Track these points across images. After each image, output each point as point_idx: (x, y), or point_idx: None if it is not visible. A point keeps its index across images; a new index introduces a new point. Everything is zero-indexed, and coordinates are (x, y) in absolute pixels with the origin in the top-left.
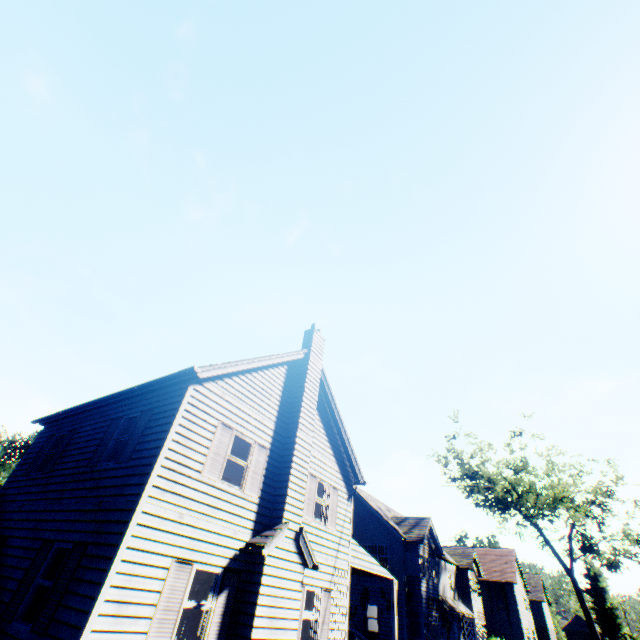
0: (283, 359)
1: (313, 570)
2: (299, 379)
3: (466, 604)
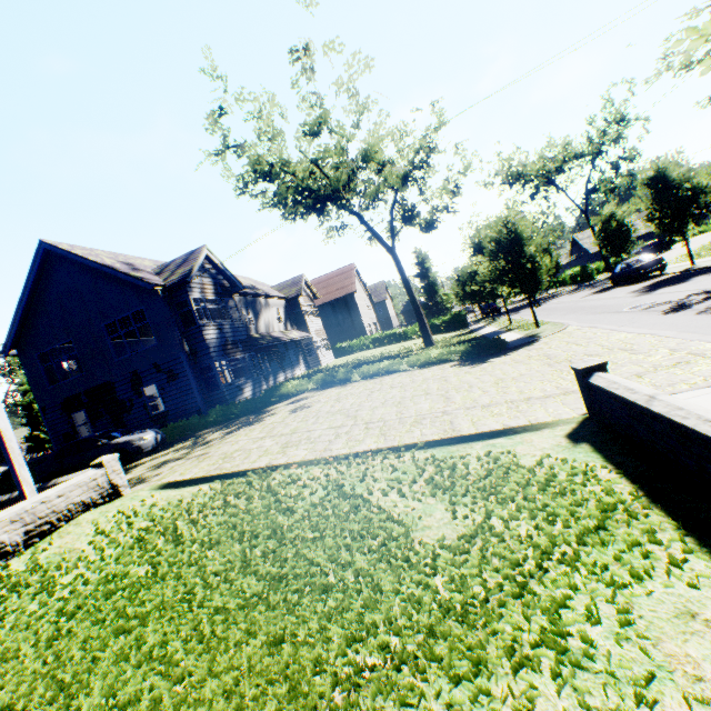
0: None
1: None
2: None
3: (303, 330)
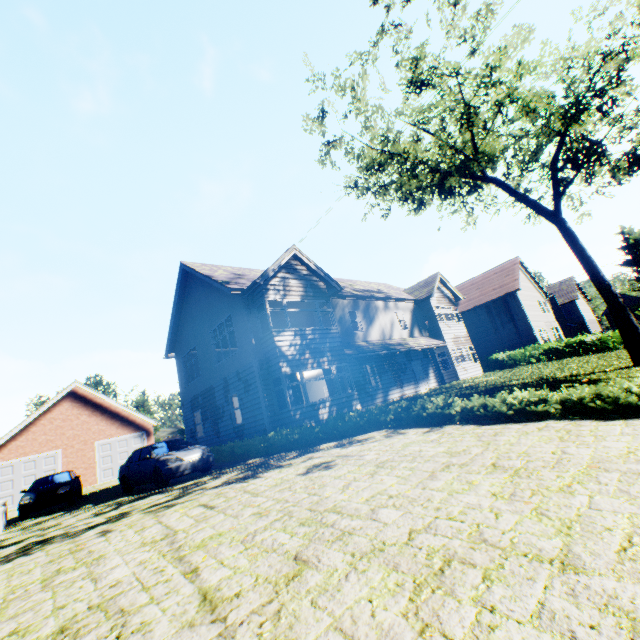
0: None
1: None
2: None
3: (435, 337)
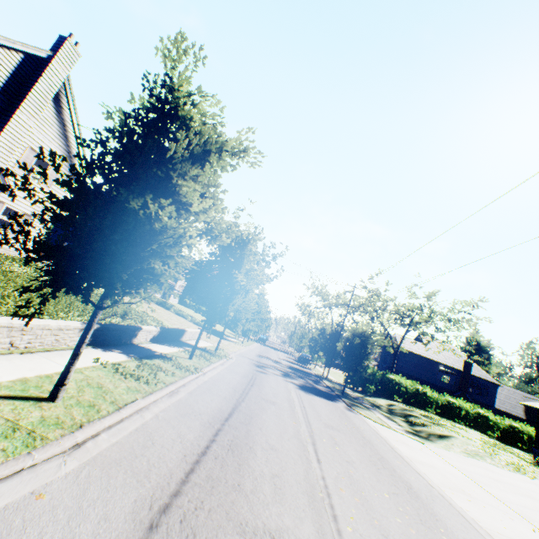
0: (15, 46)
1: (17, 201)
2: (36, 74)
3: (175, 280)
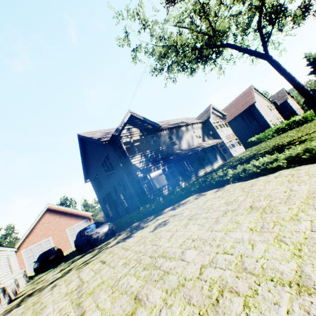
0: None
1: None
2: None
3: (216, 138)
